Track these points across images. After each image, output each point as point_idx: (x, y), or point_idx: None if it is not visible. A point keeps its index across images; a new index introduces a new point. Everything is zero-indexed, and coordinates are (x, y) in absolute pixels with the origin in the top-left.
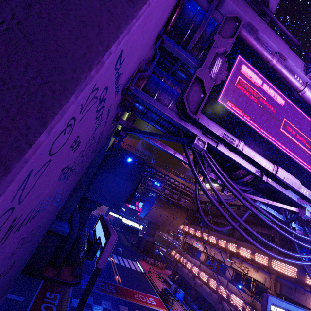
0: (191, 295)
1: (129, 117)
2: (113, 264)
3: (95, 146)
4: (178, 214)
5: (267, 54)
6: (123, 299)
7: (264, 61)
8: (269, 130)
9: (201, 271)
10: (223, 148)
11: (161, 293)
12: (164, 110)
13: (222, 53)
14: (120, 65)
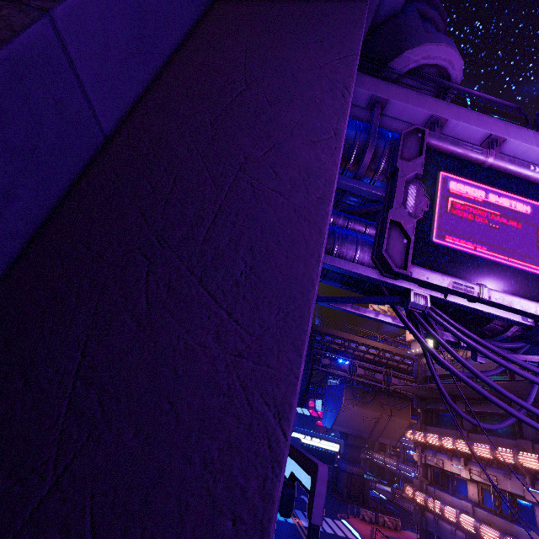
0: None
1: None
2: (302, 530)
3: None
4: (393, 409)
5: (476, 155)
6: None
7: (474, 164)
8: (520, 255)
9: (481, 523)
10: (457, 297)
11: None
12: (355, 269)
13: (413, 177)
14: None
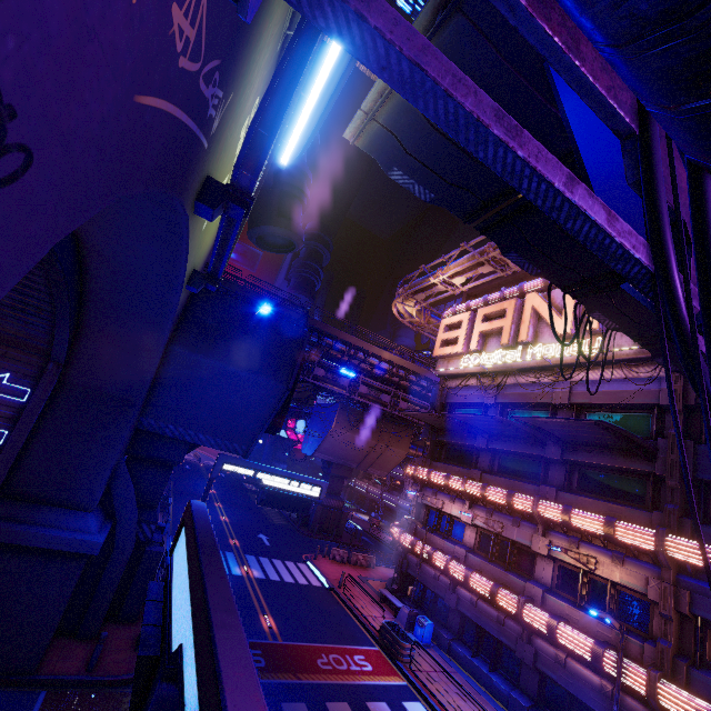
0: (450, 626)
1: None
2: (252, 583)
3: None
4: (393, 437)
5: None
6: (289, 682)
7: None
8: None
9: (473, 571)
10: None
11: (380, 635)
12: None
13: None
14: None
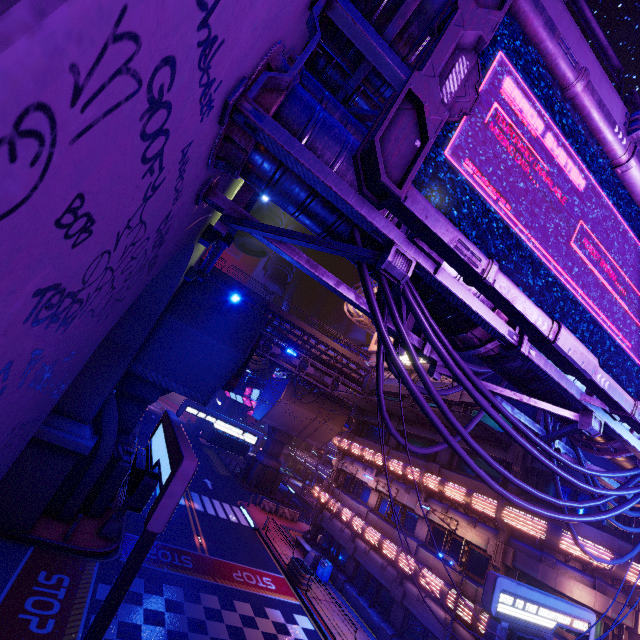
0: (346, 570)
1: (239, 191)
2: (192, 512)
3: (150, 250)
4: (331, 414)
5: (567, 66)
6: (209, 582)
7: (556, 84)
8: (550, 244)
9: (369, 526)
10: (448, 279)
11: (288, 567)
12: (324, 174)
13: (472, 45)
14: (216, 2)
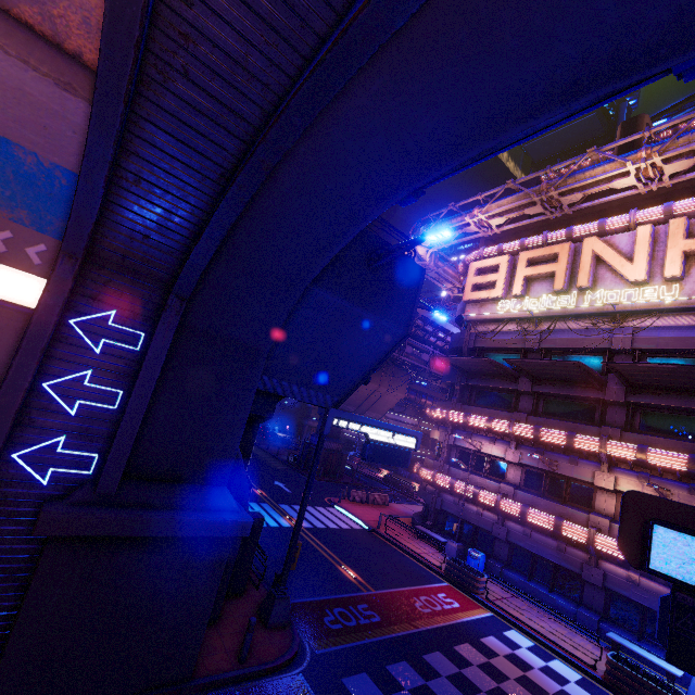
0: (497, 555)
1: None
2: (306, 534)
3: None
4: (393, 381)
5: None
6: (412, 632)
7: None
8: None
9: (530, 507)
10: None
11: (446, 571)
12: None
13: None
14: None
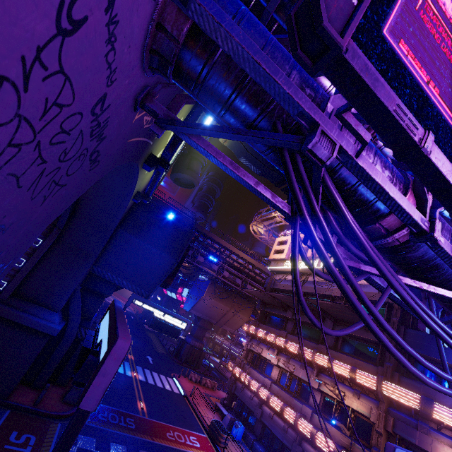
0: (255, 431)
1: (172, 101)
2: (137, 382)
3: (87, 137)
4: (241, 307)
5: None
6: (147, 440)
7: None
8: None
9: (273, 395)
10: (368, 164)
11: (209, 428)
12: (253, 50)
13: None
14: None
